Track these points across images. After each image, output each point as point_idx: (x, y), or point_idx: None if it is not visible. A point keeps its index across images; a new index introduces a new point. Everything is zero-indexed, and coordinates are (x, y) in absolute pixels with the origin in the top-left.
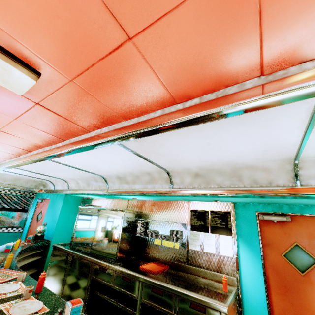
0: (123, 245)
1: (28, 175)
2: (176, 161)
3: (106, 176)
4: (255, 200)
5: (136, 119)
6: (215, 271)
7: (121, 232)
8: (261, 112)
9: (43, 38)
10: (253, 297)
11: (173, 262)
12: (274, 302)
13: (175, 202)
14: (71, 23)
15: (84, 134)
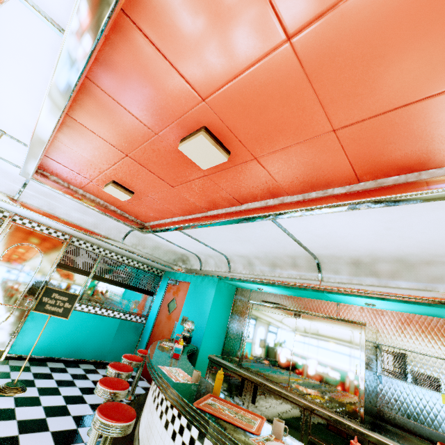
0: (366, 390)
1: (177, 243)
2: None
3: (324, 259)
4: None
5: None
6: None
7: (364, 365)
8: None
9: None
10: None
11: None
12: None
13: None
14: None
15: (443, 166)
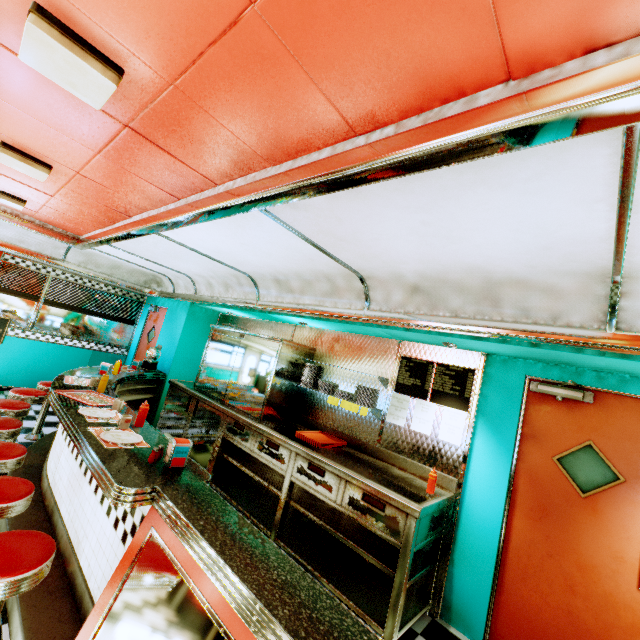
0: (275, 396)
1: (132, 261)
2: (374, 257)
3: (256, 277)
4: (524, 352)
5: (289, 164)
6: (424, 463)
7: (274, 375)
8: (513, 161)
9: (118, 6)
10: (479, 513)
11: (355, 437)
12: (515, 528)
13: (376, 339)
14: None
15: (208, 188)
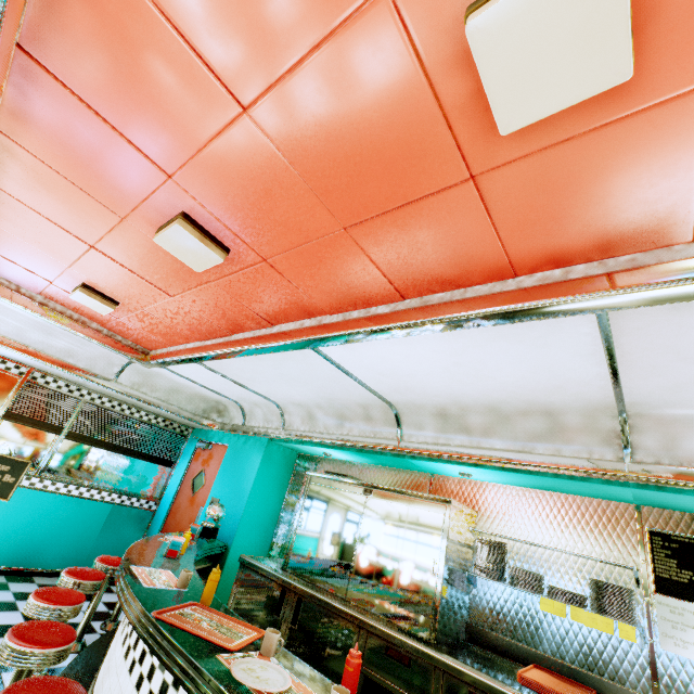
0: (446, 596)
1: (205, 384)
2: None
3: (404, 408)
4: None
5: None
6: None
7: (444, 559)
8: None
9: None
10: None
11: (602, 678)
12: None
13: (588, 500)
14: None
15: (488, 282)
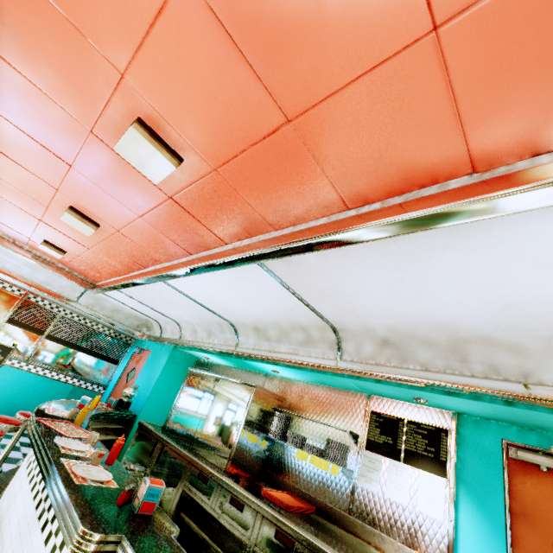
0: (243, 446)
1: (132, 307)
2: (349, 310)
3: (238, 325)
4: (498, 411)
5: (290, 229)
6: (404, 542)
7: (244, 422)
8: (479, 230)
9: (195, 121)
10: None
11: (324, 502)
12: None
13: (345, 391)
14: (226, 105)
15: (218, 246)
